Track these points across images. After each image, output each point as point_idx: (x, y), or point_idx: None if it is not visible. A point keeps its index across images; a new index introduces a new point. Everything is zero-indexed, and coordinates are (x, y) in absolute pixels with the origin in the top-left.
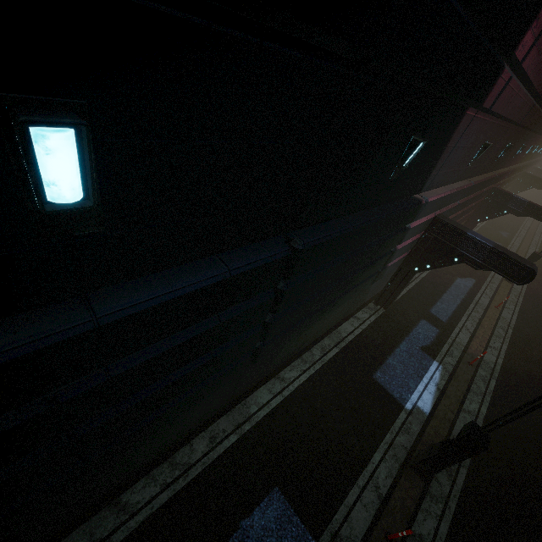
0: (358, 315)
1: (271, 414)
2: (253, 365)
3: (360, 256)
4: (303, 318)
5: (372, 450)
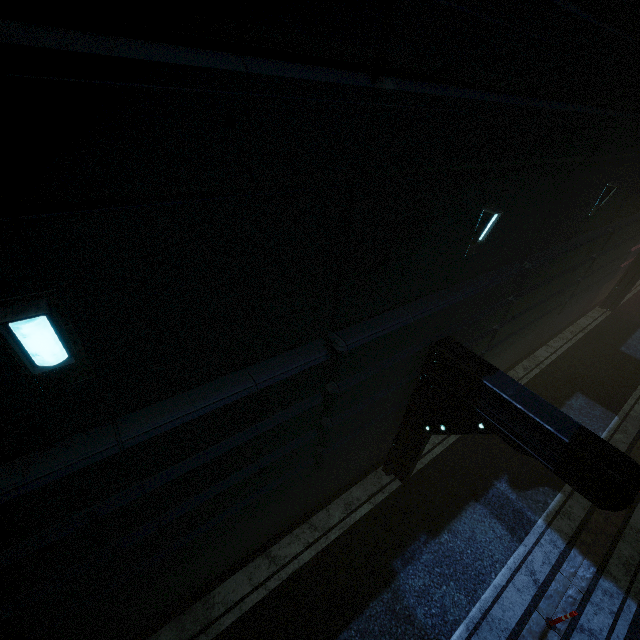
0: (589, 315)
1: (554, 362)
2: (548, 322)
3: (620, 247)
4: (582, 290)
5: (635, 384)
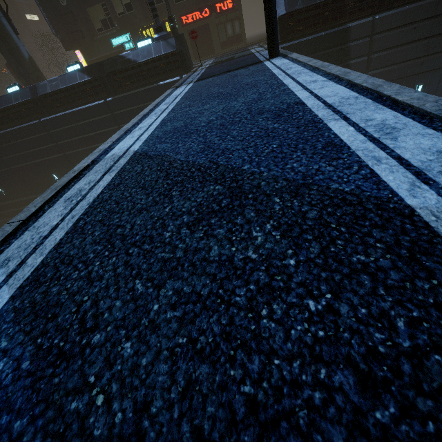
0: None
1: None
2: None
3: None
4: None
5: None
